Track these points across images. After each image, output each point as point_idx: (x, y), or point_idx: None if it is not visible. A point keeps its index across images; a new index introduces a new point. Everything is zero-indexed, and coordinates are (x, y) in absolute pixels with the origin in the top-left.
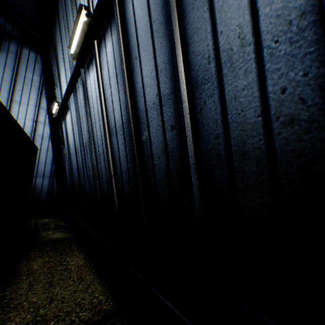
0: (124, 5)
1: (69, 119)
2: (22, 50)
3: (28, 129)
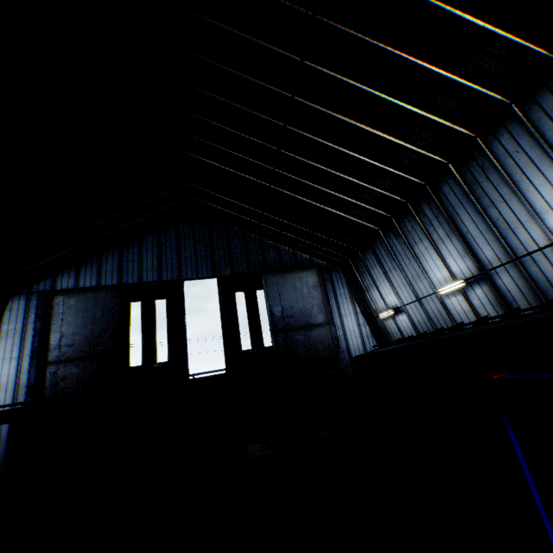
0: (492, 279)
1: (404, 319)
2: (331, 275)
3: (357, 333)
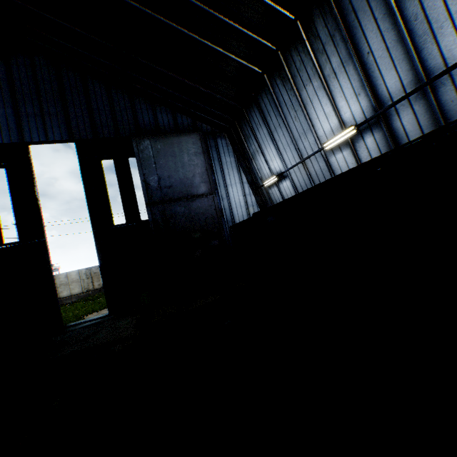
0: (390, 121)
1: (288, 185)
2: (216, 141)
3: (242, 203)
